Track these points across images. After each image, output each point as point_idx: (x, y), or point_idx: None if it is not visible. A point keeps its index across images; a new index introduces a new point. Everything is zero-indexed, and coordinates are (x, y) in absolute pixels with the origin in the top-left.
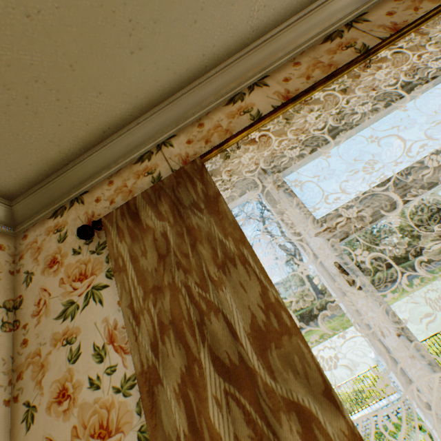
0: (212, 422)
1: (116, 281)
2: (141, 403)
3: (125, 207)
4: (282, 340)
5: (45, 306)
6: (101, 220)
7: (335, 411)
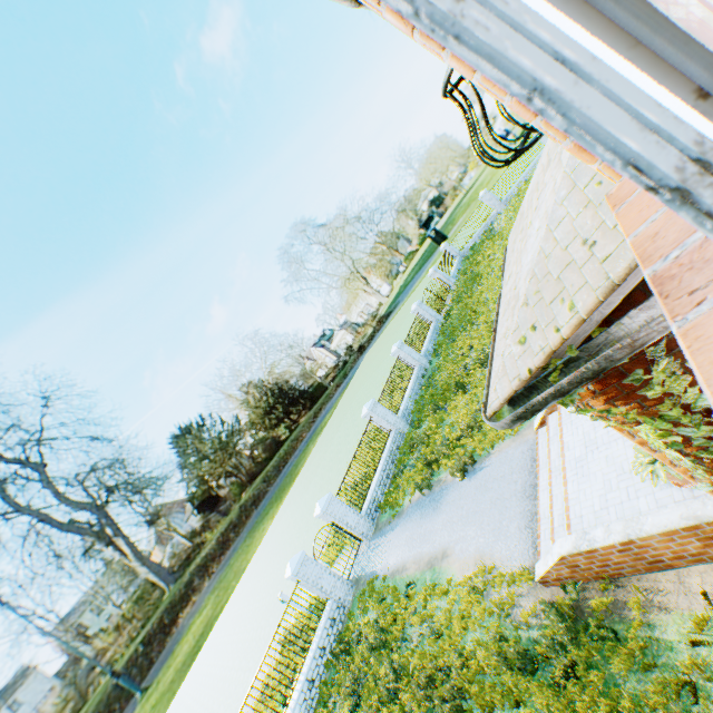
0: None
1: None
2: None
3: None
4: None
5: None
6: None
7: None
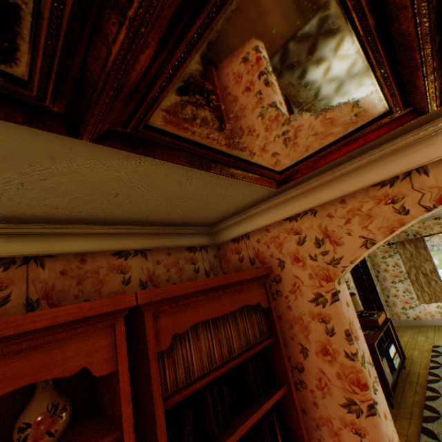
0: (419, 279)
1: (399, 257)
2: (403, 274)
3: (400, 242)
4: (434, 273)
5: (376, 255)
6: (393, 243)
7: (440, 281)
